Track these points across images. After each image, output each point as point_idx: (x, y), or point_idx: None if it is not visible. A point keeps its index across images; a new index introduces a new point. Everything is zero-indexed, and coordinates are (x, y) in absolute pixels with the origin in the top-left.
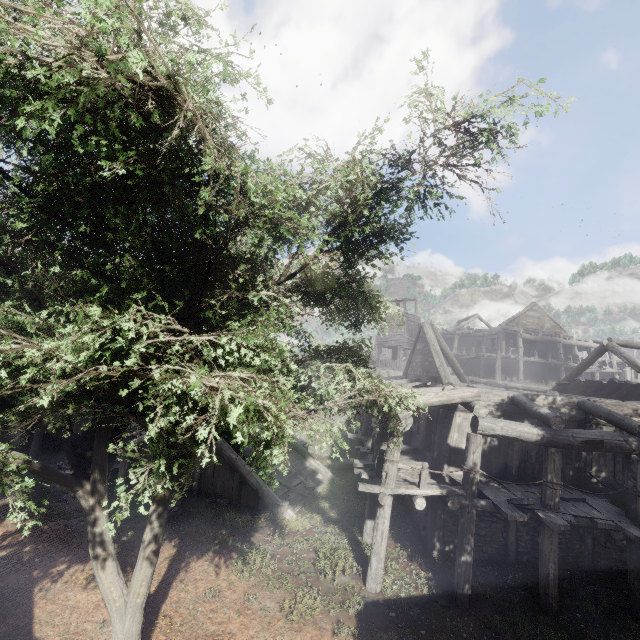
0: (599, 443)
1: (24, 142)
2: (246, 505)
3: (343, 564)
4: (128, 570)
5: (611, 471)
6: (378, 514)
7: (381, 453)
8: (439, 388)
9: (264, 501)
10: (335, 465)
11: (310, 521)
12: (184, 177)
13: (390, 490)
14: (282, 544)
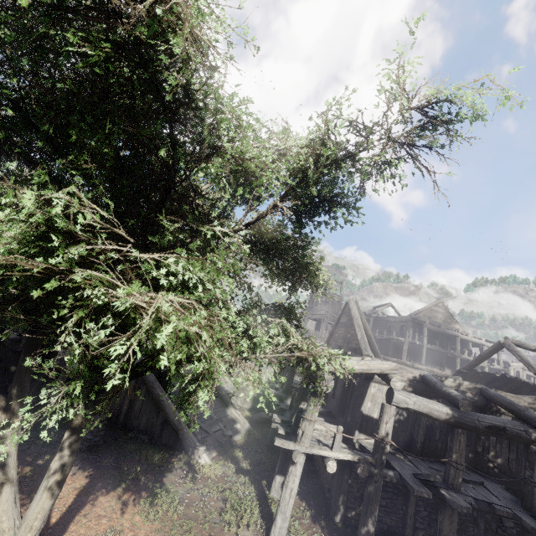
0: (502, 430)
1: (4, 33)
2: (165, 444)
3: (248, 518)
4: (34, 496)
5: (506, 458)
6: (290, 471)
7: (300, 411)
8: (359, 358)
9: (183, 443)
10: (253, 417)
11: (223, 468)
12: (158, 92)
13: (304, 449)
14: (192, 488)
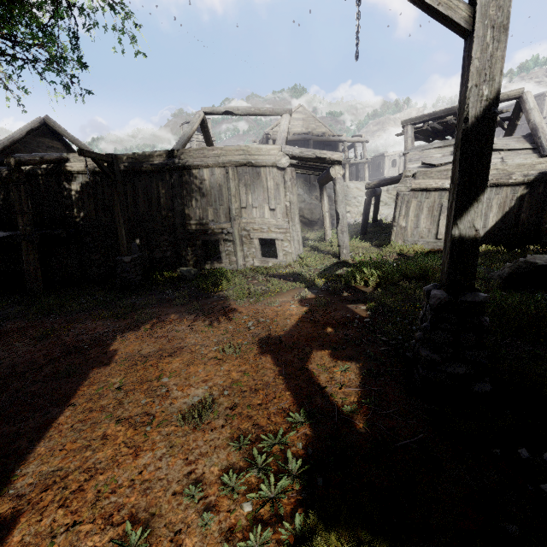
0: None
1: None
2: None
3: None
4: None
5: (88, 210)
6: None
7: None
8: None
9: None
10: None
11: None
12: None
13: None
14: None
